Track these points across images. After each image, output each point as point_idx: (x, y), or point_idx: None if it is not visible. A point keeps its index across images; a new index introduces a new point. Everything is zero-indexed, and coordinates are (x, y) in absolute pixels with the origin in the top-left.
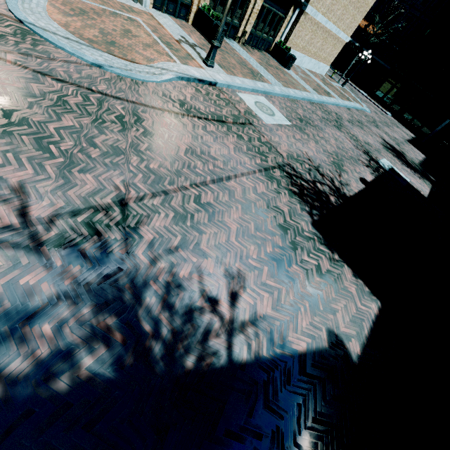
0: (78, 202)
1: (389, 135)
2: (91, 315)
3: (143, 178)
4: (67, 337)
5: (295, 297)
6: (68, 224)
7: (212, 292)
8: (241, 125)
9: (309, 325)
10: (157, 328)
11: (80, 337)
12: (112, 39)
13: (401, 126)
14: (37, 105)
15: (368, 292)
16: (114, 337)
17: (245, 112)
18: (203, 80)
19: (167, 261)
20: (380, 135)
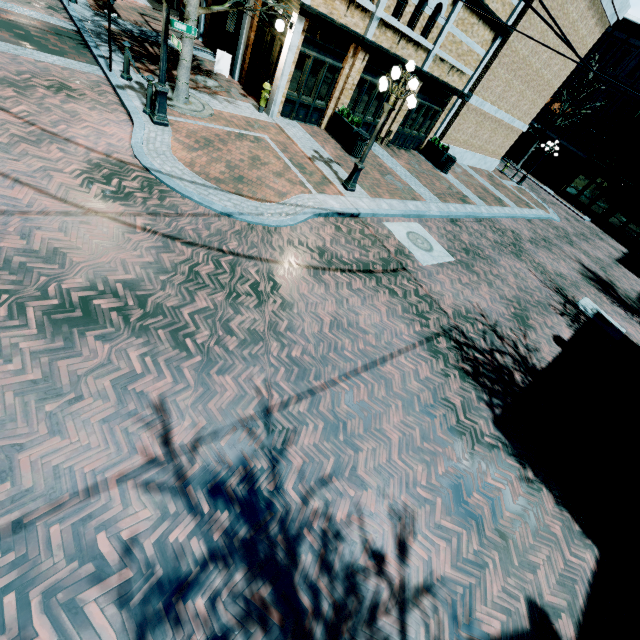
0: (219, 417)
1: (589, 255)
2: (244, 583)
3: (286, 373)
4: (222, 616)
5: (480, 545)
6: (211, 451)
7: (376, 542)
8: (393, 273)
9: (501, 592)
10: (317, 600)
11: (235, 617)
12: (240, 173)
13: (605, 236)
14: (170, 283)
15: (579, 533)
16: (270, 616)
17: (395, 252)
18: (344, 213)
19: (321, 498)
20: (577, 257)
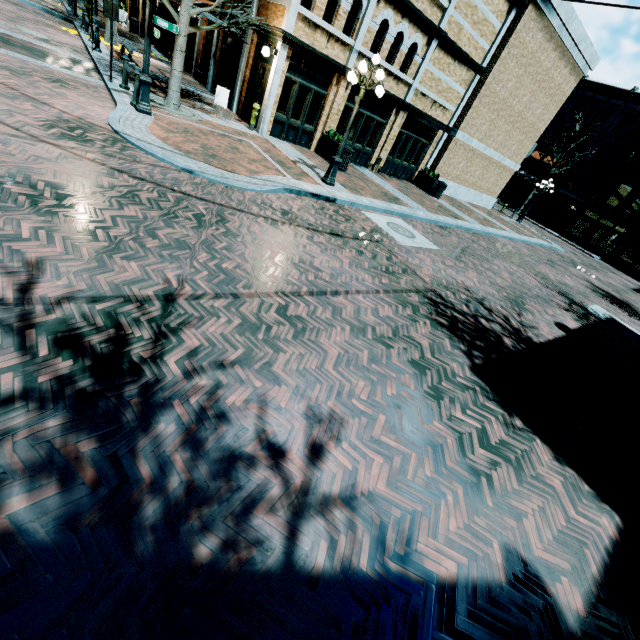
0: (106, 288)
1: (599, 279)
2: (58, 431)
3: (209, 276)
4: (3, 456)
5: (436, 473)
6: (80, 310)
7: (278, 436)
8: (364, 242)
9: (462, 530)
10: (163, 473)
11: (23, 462)
12: (214, 153)
13: (618, 272)
14: (101, 194)
15: (590, 494)
16: (80, 474)
17: (371, 230)
18: (318, 195)
19: (212, 379)
20: (585, 278)
